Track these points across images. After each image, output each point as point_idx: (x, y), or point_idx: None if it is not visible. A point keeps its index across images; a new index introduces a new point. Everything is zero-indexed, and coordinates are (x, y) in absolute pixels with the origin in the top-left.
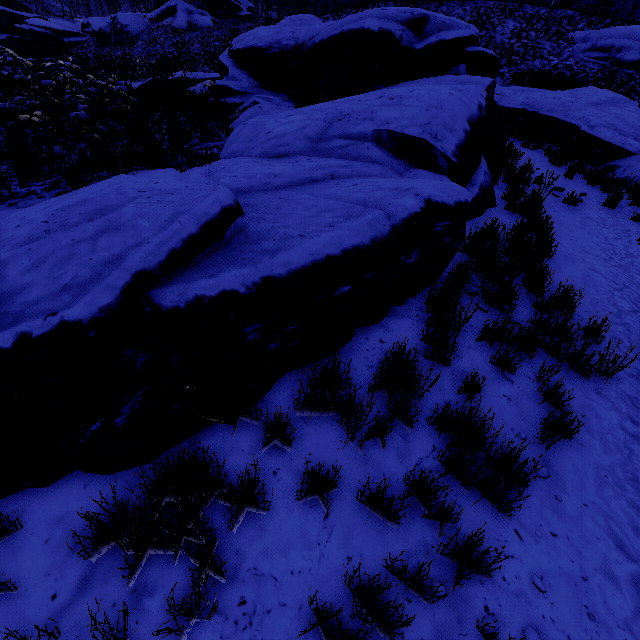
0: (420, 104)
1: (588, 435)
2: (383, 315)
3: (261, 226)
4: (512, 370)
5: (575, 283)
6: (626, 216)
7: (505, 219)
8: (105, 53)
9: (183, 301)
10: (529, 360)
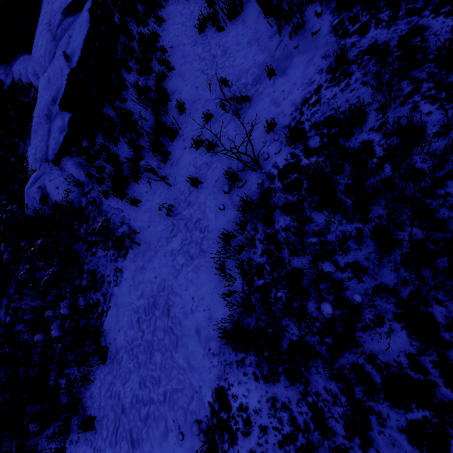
0: None
1: (169, 16)
2: (117, 47)
3: (71, 50)
4: (147, 23)
5: None
6: None
7: None
8: None
9: (76, 64)
10: (151, 18)
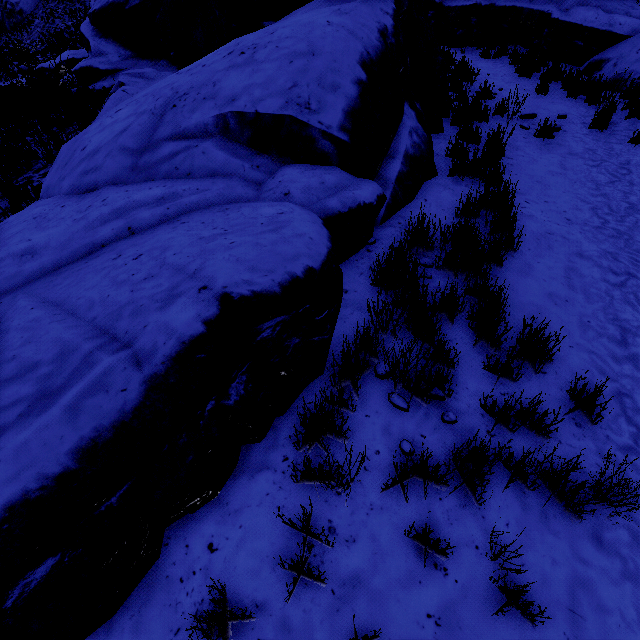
0: (280, 54)
1: None
2: (218, 485)
3: None
4: (441, 553)
5: (553, 290)
6: (623, 138)
7: (448, 196)
8: (3, 44)
9: None
10: (476, 504)
